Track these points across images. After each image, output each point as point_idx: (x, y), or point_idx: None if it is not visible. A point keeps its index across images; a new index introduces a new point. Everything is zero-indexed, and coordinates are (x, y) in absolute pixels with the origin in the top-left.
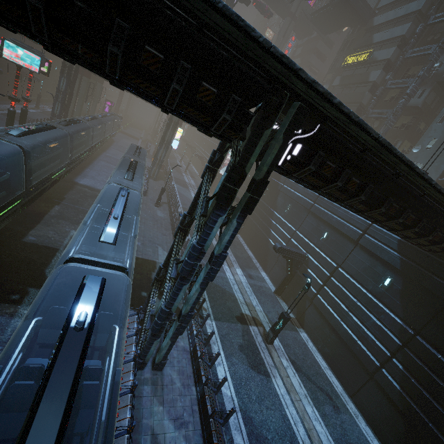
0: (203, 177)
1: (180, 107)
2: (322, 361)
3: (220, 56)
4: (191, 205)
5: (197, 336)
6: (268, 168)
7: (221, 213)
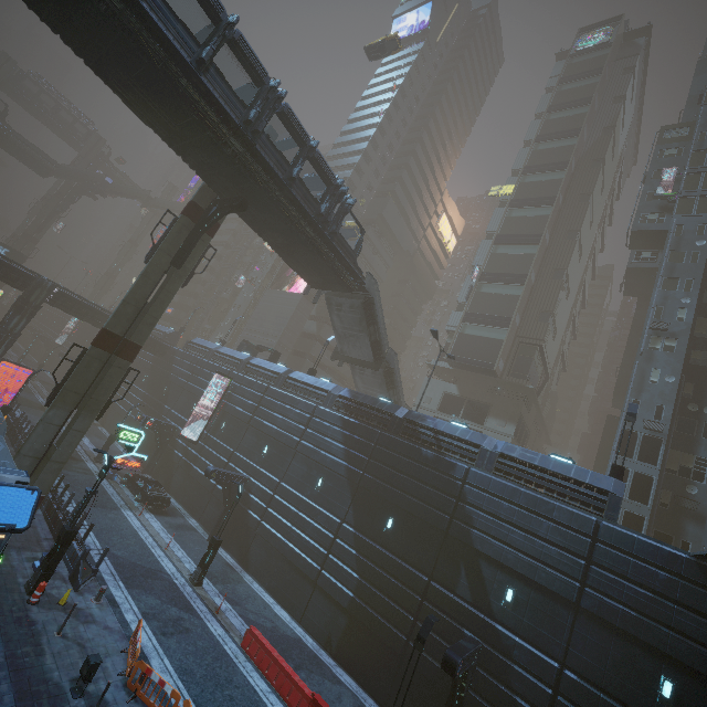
0: (13, 306)
1: (2, 278)
2: (109, 434)
3: (17, 269)
4: (4, 318)
5: (0, 395)
6: (41, 301)
7: (18, 315)
